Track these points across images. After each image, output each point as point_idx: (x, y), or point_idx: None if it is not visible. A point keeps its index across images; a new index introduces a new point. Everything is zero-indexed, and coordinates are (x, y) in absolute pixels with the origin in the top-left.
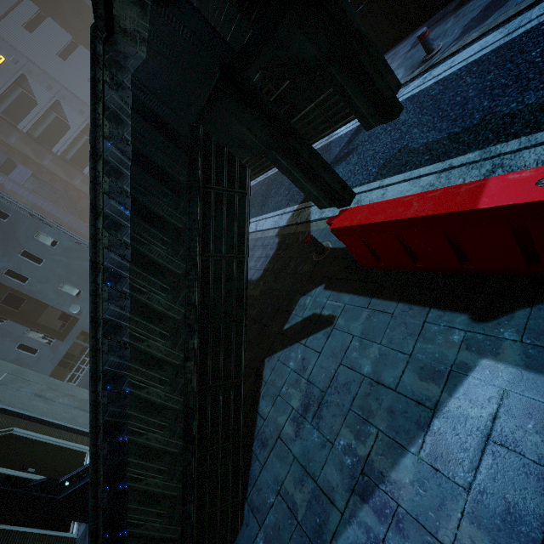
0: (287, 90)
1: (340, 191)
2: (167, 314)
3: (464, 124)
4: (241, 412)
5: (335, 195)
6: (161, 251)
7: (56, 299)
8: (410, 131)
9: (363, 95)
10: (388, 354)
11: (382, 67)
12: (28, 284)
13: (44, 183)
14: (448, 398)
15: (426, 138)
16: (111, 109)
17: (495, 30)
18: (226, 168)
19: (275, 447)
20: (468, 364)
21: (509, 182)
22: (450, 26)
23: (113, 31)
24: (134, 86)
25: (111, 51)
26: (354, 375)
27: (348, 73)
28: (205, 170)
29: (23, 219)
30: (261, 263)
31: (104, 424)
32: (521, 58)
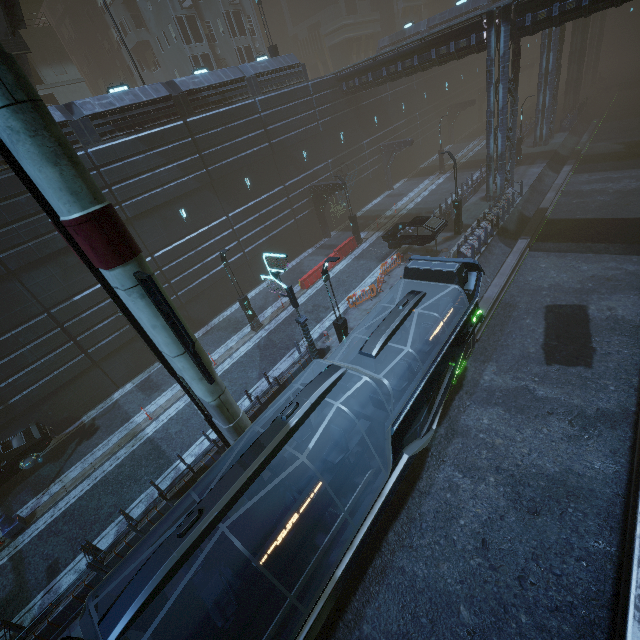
0: None
1: None
2: None
3: None
4: None
5: None
6: None
7: (172, 76)
8: None
9: None
10: None
11: None
12: (163, 55)
13: None
14: None
15: None
16: None
17: None
18: None
19: None
20: None
21: None
22: None
23: None
24: None
25: None
26: None
27: None
28: None
29: (165, 8)
30: None
31: None
32: None
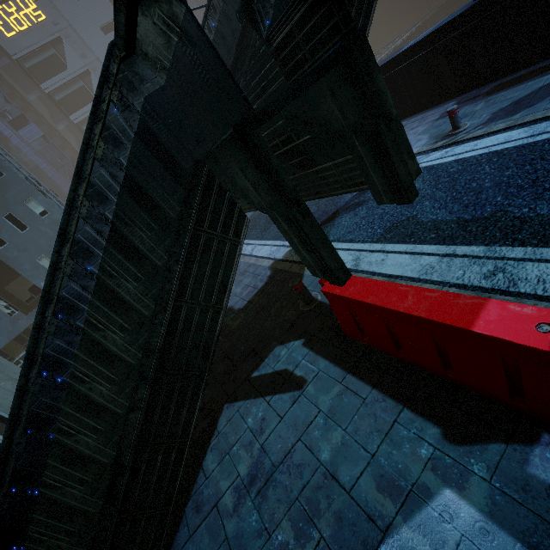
0: (308, 142)
1: (335, 270)
2: (121, 357)
3: (475, 213)
4: (179, 476)
5: (329, 273)
6: (132, 287)
7: (30, 271)
8: (422, 202)
9: (381, 173)
10: (351, 445)
11: (406, 152)
12: (4, 248)
13: (53, 147)
14: (402, 523)
15: (435, 215)
16: (112, 129)
17: (521, 127)
18: (224, 213)
19: (209, 517)
20: (431, 489)
21: (509, 312)
22: (479, 109)
23: (134, 51)
24: (144, 110)
25: (127, 71)
26: (310, 458)
27: (370, 149)
28: (200, 211)
29: (17, 182)
30: (247, 292)
31: (13, 474)
32: (540, 164)
